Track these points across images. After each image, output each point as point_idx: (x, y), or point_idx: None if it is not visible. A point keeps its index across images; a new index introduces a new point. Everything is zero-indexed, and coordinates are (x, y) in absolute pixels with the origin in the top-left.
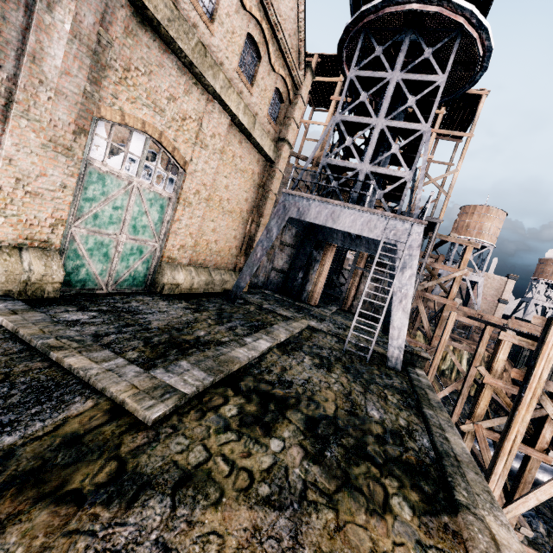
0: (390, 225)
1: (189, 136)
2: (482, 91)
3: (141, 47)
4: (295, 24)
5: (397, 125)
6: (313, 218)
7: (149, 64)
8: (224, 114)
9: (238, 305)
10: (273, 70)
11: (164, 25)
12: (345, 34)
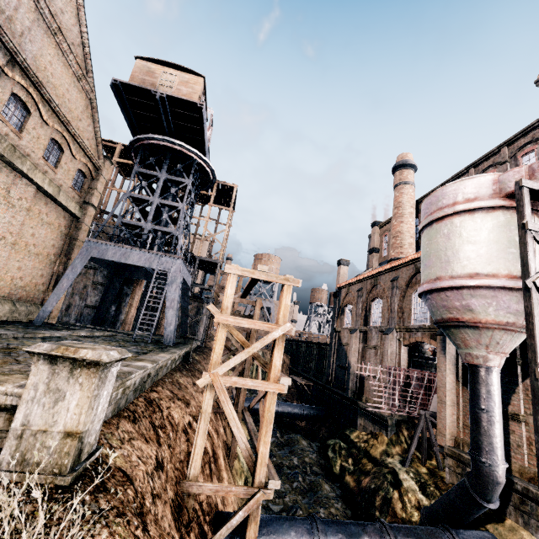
0: (163, 260)
1: None
2: (234, 185)
3: None
4: (93, 133)
5: (166, 203)
6: (110, 257)
7: None
8: (30, 185)
9: (45, 326)
10: (75, 158)
11: None
12: (130, 145)
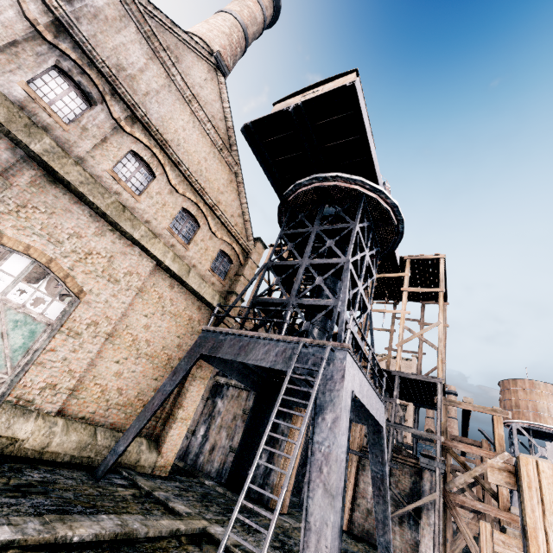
0: (307, 353)
1: (94, 269)
2: (438, 255)
3: (47, 195)
4: (239, 210)
5: (319, 262)
6: (225, 352)
7: (53, 207)
8: (147, 258)
9: (102, 484)
10: (216, 236)
11: (74, 184)
12: (279, 213)
